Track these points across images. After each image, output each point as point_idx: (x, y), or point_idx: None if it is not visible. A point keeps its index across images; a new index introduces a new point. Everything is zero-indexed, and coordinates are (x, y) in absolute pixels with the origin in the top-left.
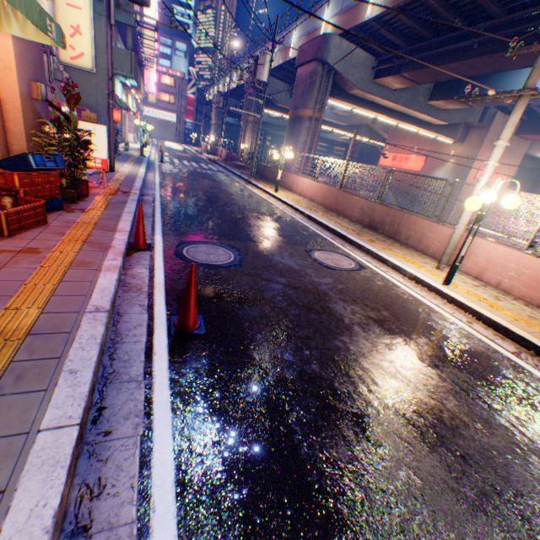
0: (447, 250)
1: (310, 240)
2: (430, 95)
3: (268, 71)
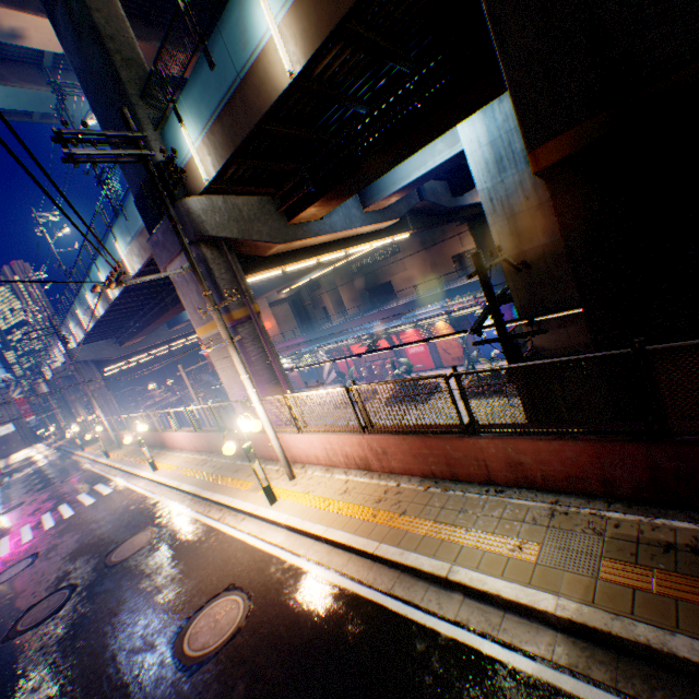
0: (117, 442)
1: (74, 472)
2: (169, 327)
3: (47, 385)
